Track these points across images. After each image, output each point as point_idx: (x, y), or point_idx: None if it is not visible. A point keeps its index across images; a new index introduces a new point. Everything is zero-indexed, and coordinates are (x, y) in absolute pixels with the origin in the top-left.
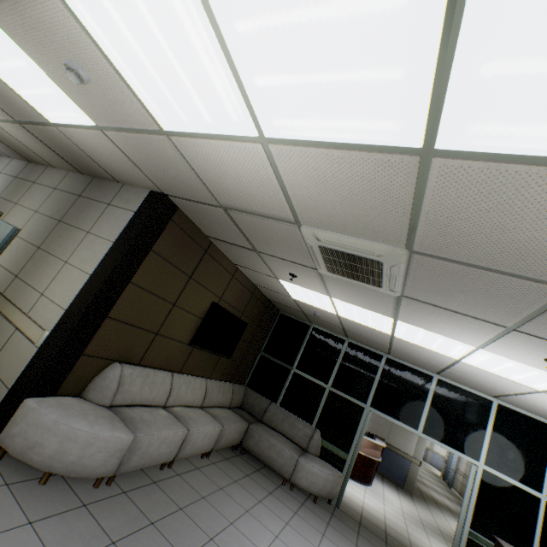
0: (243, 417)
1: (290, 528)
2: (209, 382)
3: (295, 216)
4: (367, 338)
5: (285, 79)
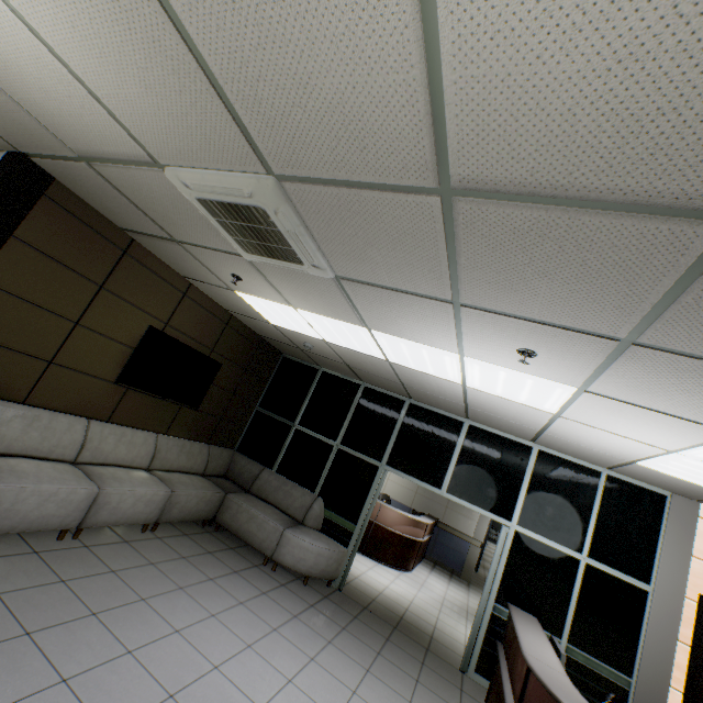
0: (220, 486)
1: (242, 608)
2: (163, 438)
3: (146, 150)
4: (376, 374)
5: None
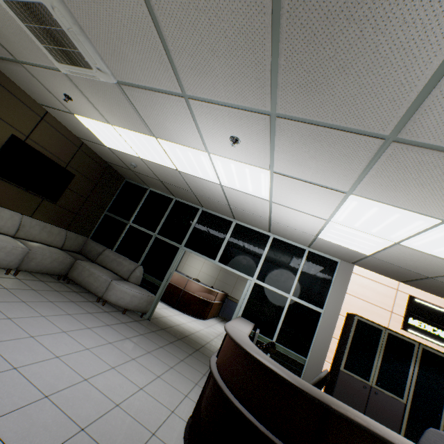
0: (73, 256)
1: (69, 316)
2: (27, 218)
3: None
4: (178, 187)
5: None
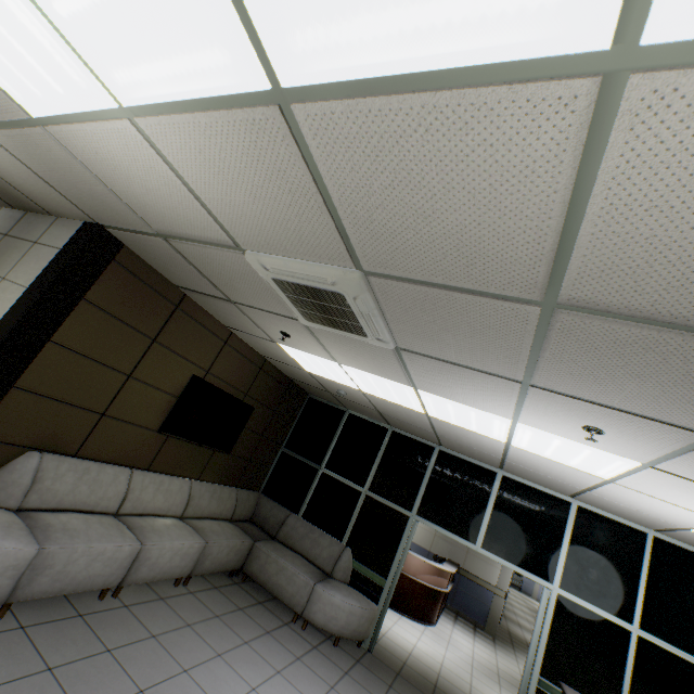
0: (248, 533)
1: (280, 678)
2: (196, 484)
3: (231, 237)
4: (408, 422)
5: None
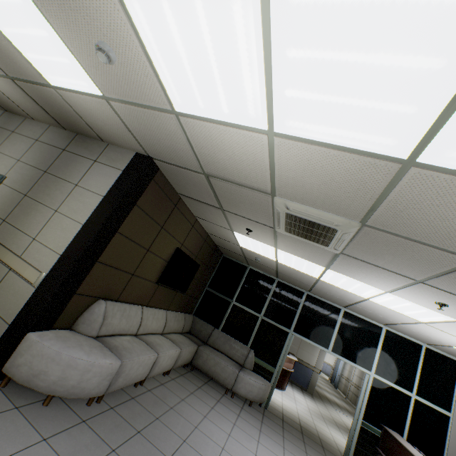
0: (193, 341)
1: (237, 428)
2: (168, 313)
3: (272, 189)
4: (295, 279)
5: (314, 95)
